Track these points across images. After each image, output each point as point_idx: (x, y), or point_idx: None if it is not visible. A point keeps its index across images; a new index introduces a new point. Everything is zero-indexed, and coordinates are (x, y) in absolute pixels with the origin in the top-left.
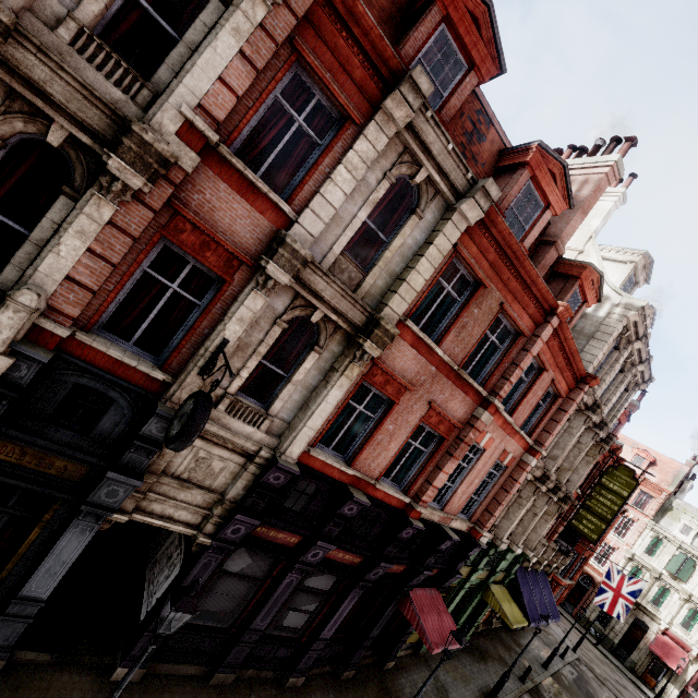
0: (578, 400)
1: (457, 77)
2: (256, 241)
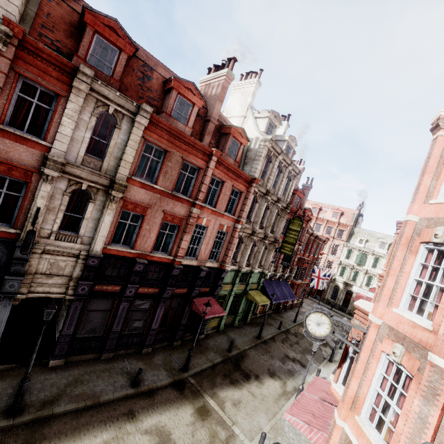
0: (252, 192)
1: (116, 57)
2: (36, 161)
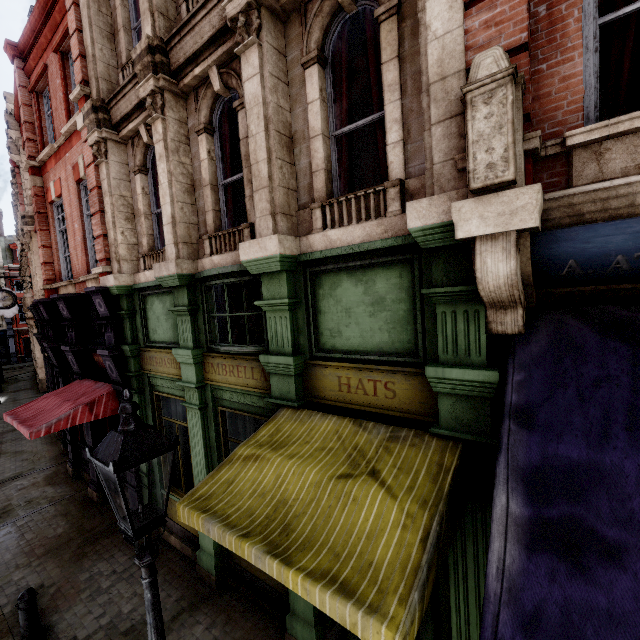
0: None
1: None
2: None
